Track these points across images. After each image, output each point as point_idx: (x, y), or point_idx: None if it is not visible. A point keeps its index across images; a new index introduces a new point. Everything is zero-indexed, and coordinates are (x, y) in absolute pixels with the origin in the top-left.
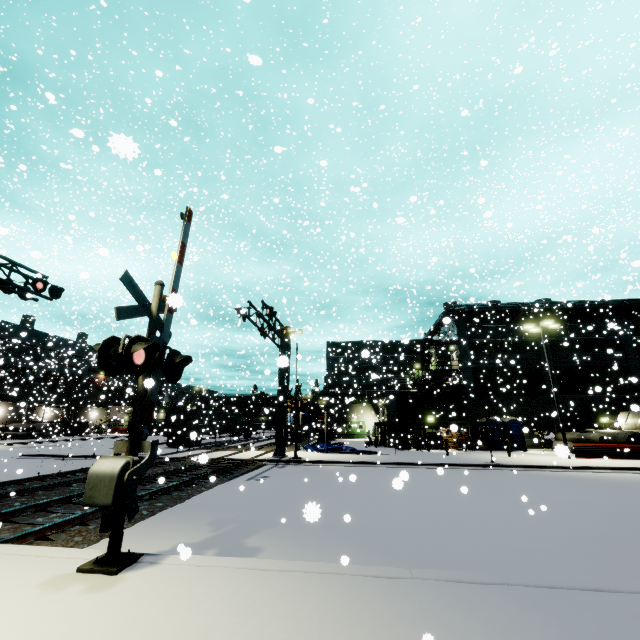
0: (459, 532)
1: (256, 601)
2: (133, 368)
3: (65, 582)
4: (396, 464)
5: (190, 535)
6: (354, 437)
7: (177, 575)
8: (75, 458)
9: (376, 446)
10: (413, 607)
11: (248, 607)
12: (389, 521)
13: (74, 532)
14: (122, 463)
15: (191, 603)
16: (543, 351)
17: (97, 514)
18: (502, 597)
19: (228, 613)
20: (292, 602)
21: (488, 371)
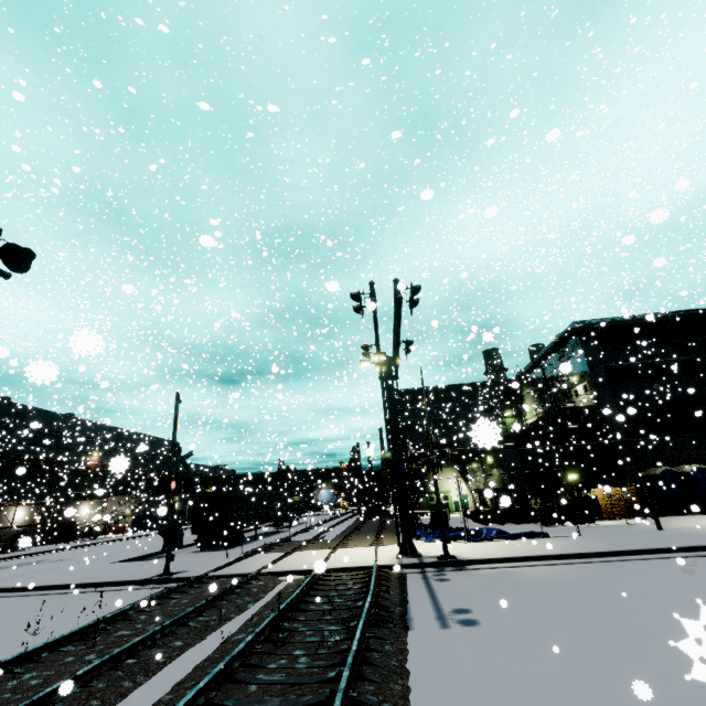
0: None
1: None
2: None
3: None
4: (629, 554)
5: None
6: None
7: None
8: (58, 591)
9: (503, 523)
10: None
11: None
12: None
13: None
14: None
15: None
16: (705, 372)
17: None
18: None
19: None
20: None
21: (637, 405)
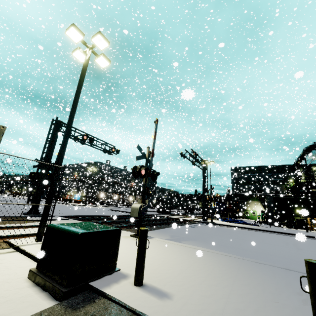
0: (285, 257)
1: (180, 251)
2: (141, 175)
3: (127, 237)
4: (268, 231)
5: (163, 237)
6: (249, 218)
7: (157, 242)
8: (126, 212)
9: (261, 223)
10: (236, 264)
11: (177, 251)
12: (248, 248)
13: (128, 229)
14: (140, 205)
15: (160, 247)
16: None
17: (134, 226)
18: (281, 271)
19: (170, 251)
20: (191, 253)
21: None
